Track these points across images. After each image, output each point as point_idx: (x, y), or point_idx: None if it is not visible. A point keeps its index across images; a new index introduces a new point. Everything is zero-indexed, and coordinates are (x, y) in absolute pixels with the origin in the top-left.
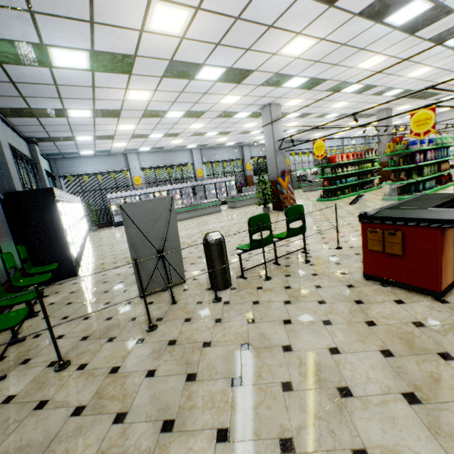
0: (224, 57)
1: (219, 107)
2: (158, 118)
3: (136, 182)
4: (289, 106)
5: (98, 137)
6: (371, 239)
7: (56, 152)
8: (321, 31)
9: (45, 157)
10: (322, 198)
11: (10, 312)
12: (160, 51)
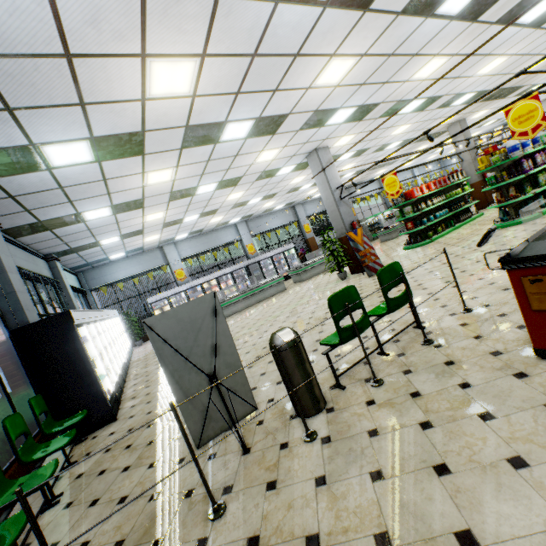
0: (249, 107)
1: (256, 168)
2: (188, 197)
3: (179, 277)
4: (340, 147)
5: (126, 236)
6: (533, 293)
7: (82, 263)
8: (360, 45)
9: (72, 272)
10: (410, 245)
11: (3, 522)
12: (171, 118)
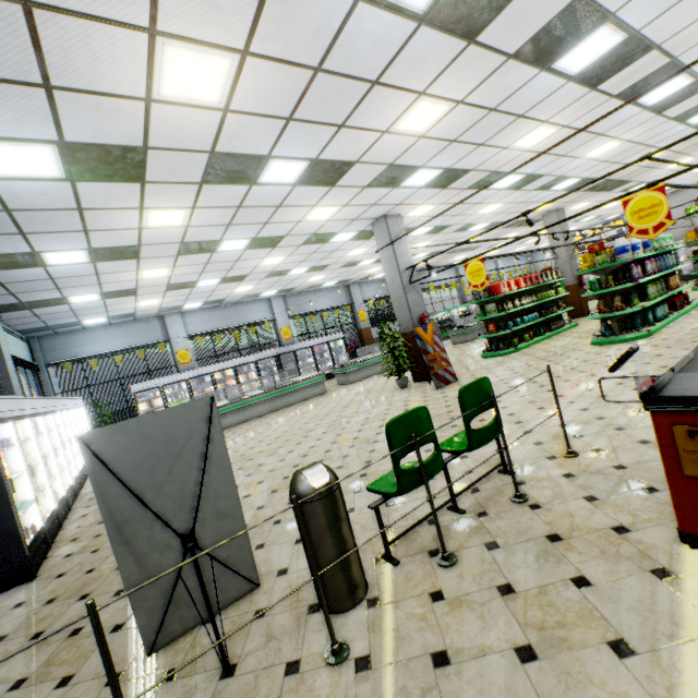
0: (303, 142)
1: (305, 227)
2: (206, 253)
3: (182, 360)
4: (415, 217)
5: (110, 295)
6: (689, 450)
7: (39, 325)
8: (457, 88)
9: (21, 336)
10: (490, 353)
11: None
12: (190, 137)
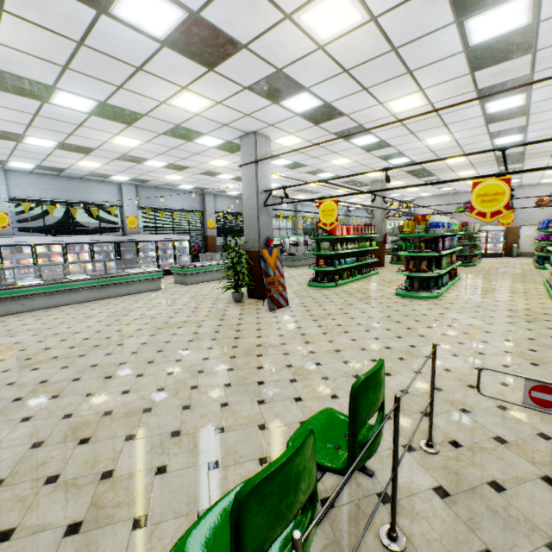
0: None
1: (169, 113)
2: (33, 99)
3: None
4: (281, 146)
5: None
6: None
7: None
8: None
9: None
10: (316, 283)
11: None
12: None
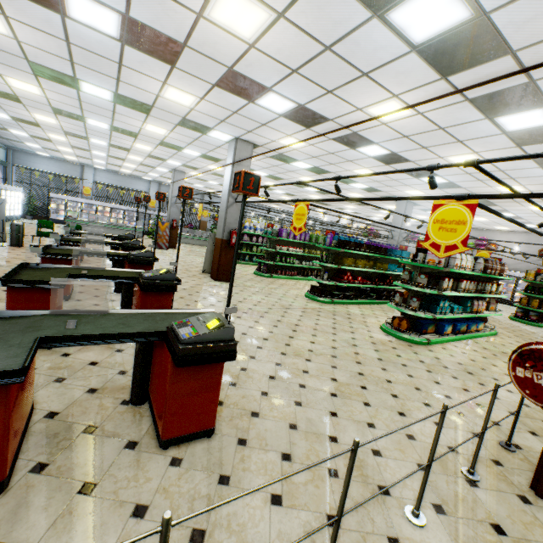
0: (99, 138)
1: (133, 159)
2: (87, 151)
3: (85, 192)
4: (198, 176)
5: (46, 148)
6: None
7: (13, 146)
8: (148, 145)
9: (3, 147)
10: None
11: None
12: (53, 126)
